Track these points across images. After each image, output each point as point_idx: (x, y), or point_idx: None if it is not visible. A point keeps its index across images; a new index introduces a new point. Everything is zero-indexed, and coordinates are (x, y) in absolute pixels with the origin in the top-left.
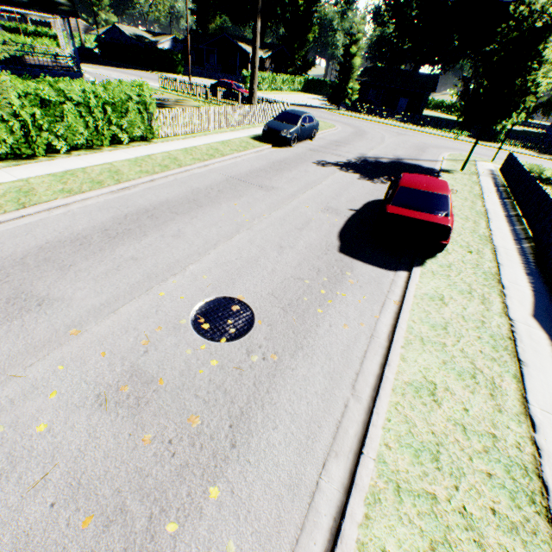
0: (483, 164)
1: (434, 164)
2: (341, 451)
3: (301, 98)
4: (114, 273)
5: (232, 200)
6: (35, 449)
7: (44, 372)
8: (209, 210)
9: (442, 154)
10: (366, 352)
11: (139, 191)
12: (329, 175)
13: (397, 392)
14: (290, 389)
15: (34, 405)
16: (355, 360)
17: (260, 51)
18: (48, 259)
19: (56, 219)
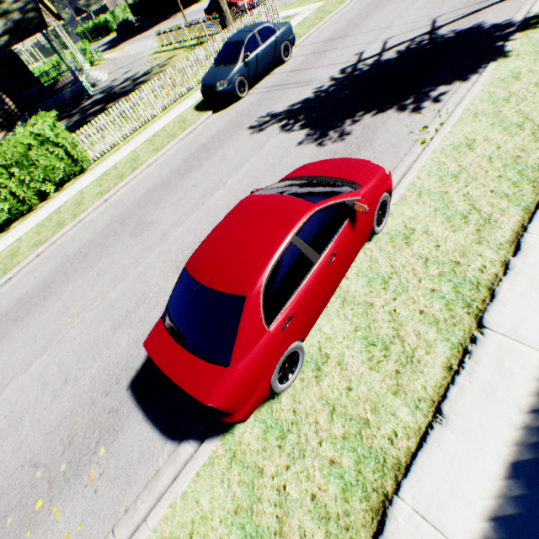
0: None
1: (522, 1)
2: None
3: None
4: None
5: (85, 273)
6: None
7: None
8: (49, 304)
9: None
10: None
11: (17, 281)
12: (252, 154)
13: None
14: None
15: None
16: None
17: None
18: None
19: None
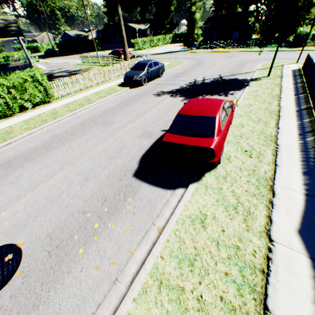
0: (288, 66)
1: (248, 75)
2: None
3: (169, 48)
4: None
5: (75, 140)
6: None
7: None
8: (53, 152)
9: (257, 66)
10: (99, 306)
11: (16, 144)
12: (160, 102)
13: None
14: None
15: None
16: None
17: (143, 25)
18: None
19: None
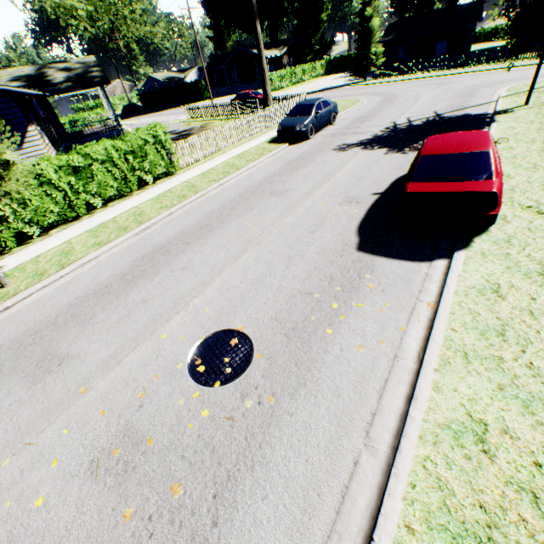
0: None
1: (486, 107)
2: (347, 532)
3: (324, 82)
4: (124, 320)
5: (243, 216)
6: (31, 527)
7: (52, 437)
8: (219, 232)
9: (498, 92)
10: (386, 381)
11: (158, 227)
12: (349, 159)
13: (426, 441)
14: (286, 442)
15: (38, 476)
16: (371, 394)
17: (276, 50)
18: (74, 315)
19: (87, 273)
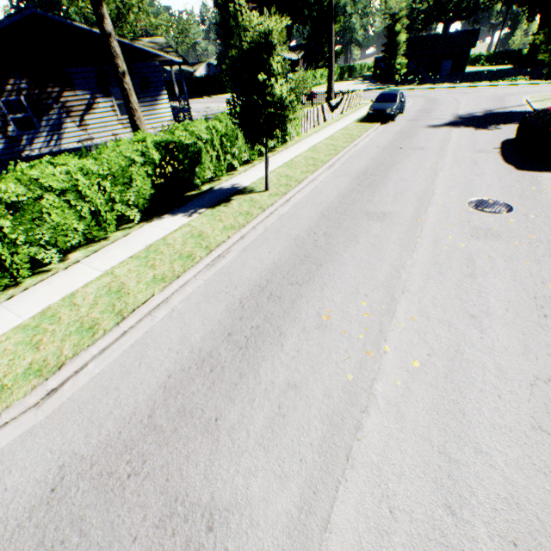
0: None
1: (523, 108)
2: None
3: (344, 87)
4: (398, 200)
5: (405, 159)
6: (470, 251)
7: (430, 233)
8: (399, 166)
9: (523, 99)
10: None
11: (340, 165)
12: (448, 133)
13: None
14: None
15: (446, 241)
16: None
17: (293, 54)
18: (353, 200)
19: (322, 185)
